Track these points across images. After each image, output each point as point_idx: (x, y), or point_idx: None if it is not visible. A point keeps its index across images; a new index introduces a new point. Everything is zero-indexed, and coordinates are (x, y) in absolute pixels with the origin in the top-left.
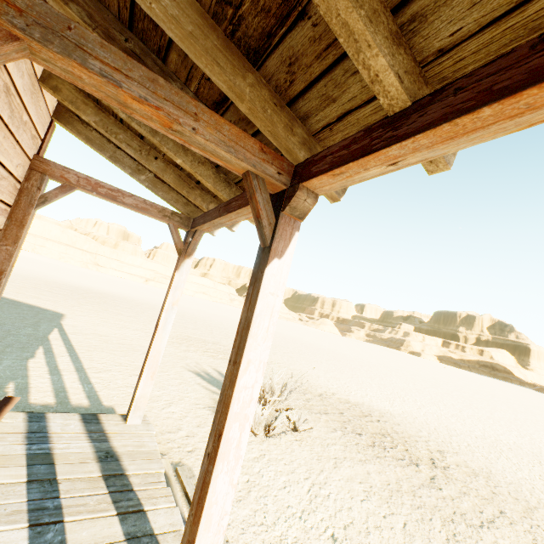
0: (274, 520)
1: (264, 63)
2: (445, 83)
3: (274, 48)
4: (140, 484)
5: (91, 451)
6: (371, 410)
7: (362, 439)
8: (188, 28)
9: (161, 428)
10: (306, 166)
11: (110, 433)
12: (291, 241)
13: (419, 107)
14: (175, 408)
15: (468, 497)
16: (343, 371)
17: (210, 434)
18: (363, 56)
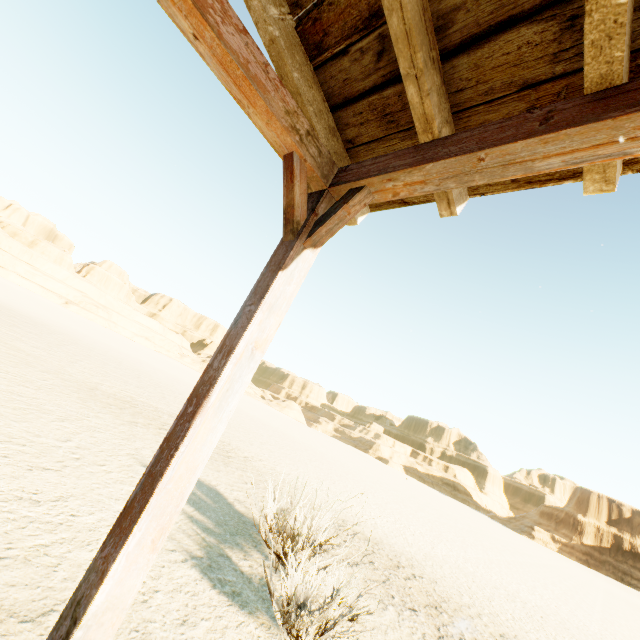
0: None
1: None
2: None
3: None
4: None
5: None
6: (395, 553)
7: (422, 621)
8: None
9: None
10: None
11: None
12: None
13: None
14: None
15: None
16: (334, 481)
17: None
18: None
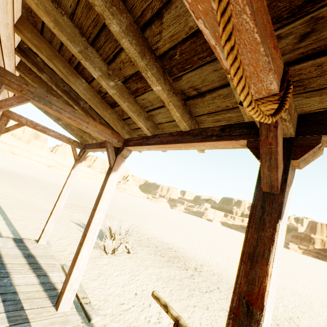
0: (109, 287)
1: (114, 108)
2: (163, 129)
3: (117, 106)
4: (46, 267)
5: (20, 254)
6: (173, 246)
7: (164, 258)
8: (88, 96)
9: (55, 249)
10: (128, 141)
11: (29, 247)
12: (121, 166)
13: (153, 137)
14: (64, 241)
15: (206, 282)
16: (165, 227)
17: (82, 236)
18: (137, 122)
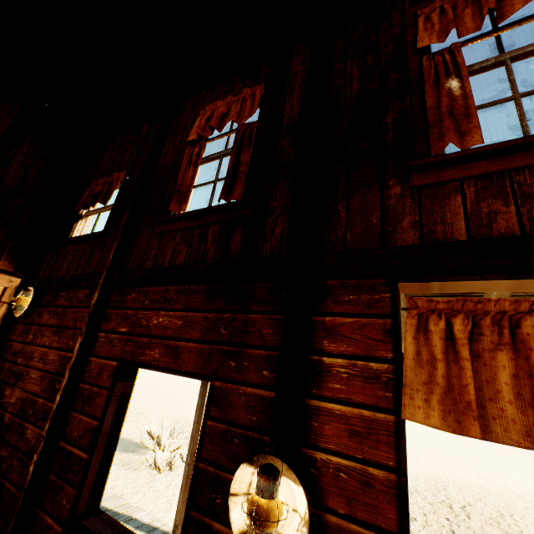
0: None
1: None
2: None
3: None
4: (122, 510)
5: None
6: None
7: None
8: None
9: None
10: None
11: None
12: None
13: None
14: None
15: None
16: None
17: (187, 456)
18: None
